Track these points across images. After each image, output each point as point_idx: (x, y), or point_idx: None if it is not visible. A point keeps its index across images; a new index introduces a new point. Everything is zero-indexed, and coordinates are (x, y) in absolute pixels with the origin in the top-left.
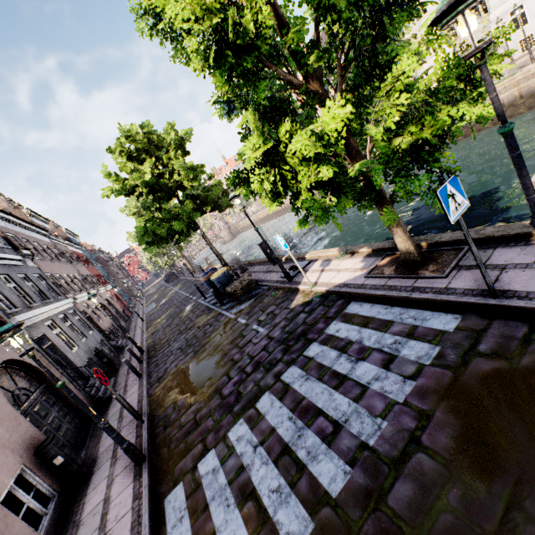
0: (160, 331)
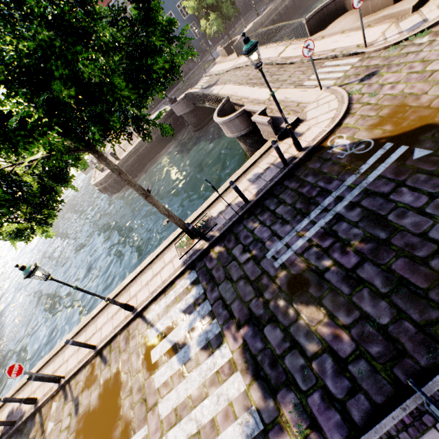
0: None
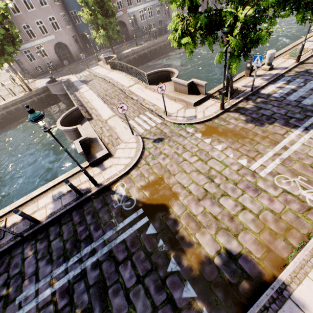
0: None
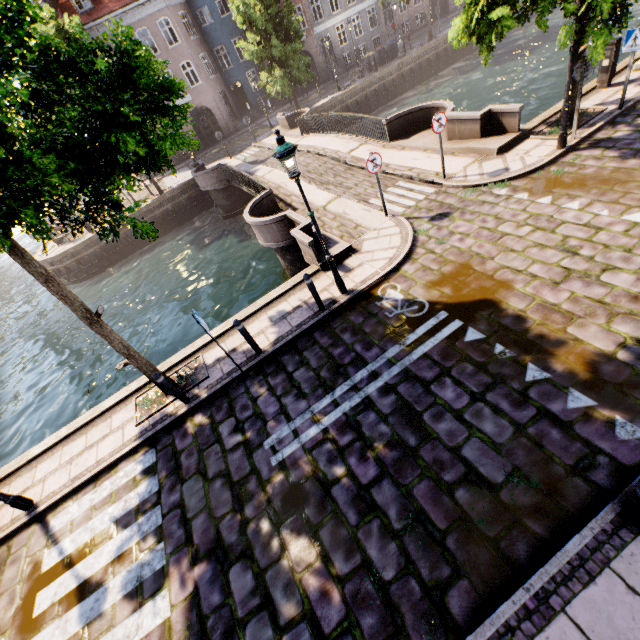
0: None
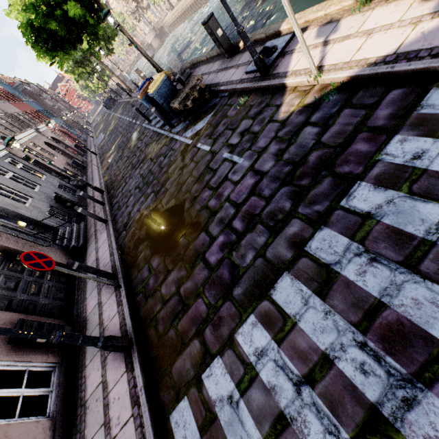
0: (114, 166)
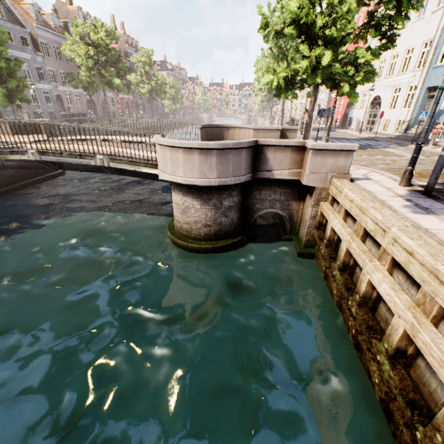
0: None
